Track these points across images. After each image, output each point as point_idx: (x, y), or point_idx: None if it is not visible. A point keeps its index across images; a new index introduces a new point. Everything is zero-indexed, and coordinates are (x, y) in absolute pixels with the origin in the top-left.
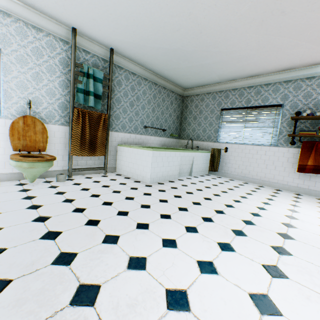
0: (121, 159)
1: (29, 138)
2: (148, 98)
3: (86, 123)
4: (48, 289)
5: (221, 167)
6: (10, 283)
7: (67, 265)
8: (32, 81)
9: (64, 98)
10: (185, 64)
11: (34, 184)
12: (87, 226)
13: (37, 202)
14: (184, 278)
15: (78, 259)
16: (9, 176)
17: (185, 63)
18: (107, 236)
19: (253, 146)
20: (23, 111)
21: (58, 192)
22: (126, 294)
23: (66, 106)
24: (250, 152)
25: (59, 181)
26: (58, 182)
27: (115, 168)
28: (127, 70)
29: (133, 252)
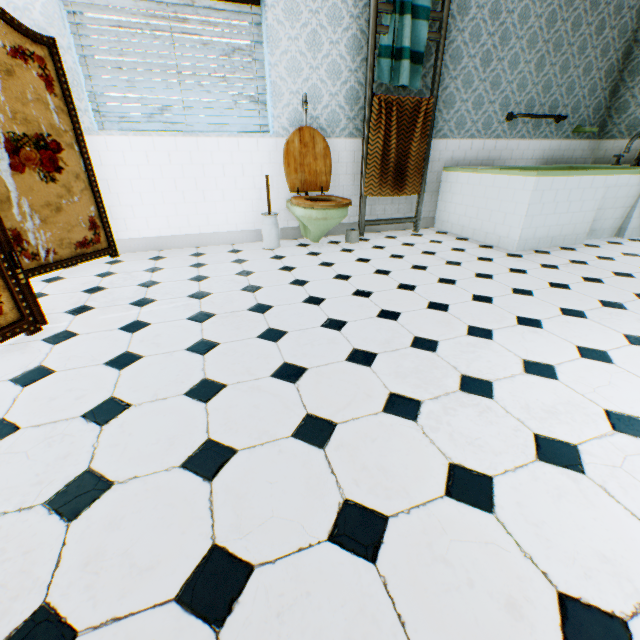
0: (447, 201)
1: (307, 169)
2: (531, 31)
3: (391, 127)
4: (424, 371)
5: None
6: (376, 356)
7: (432, 352)
8: (306, 53)
9: (353, 77)
10: None
11: (318, 246)
12: (431, 311)
13: (340, 272)
14: (637, 405)
15: (442, 348)
16: (284, 233)
17: None
18: (471, 328)
19: None
20: (296, 120)
21: (358, 259)
22: (535, 399)
23: (356, 96)
24: None
25: (350, 243)
26: (348, 243)
27: (433, 220)
28: None
29: (526, 355)
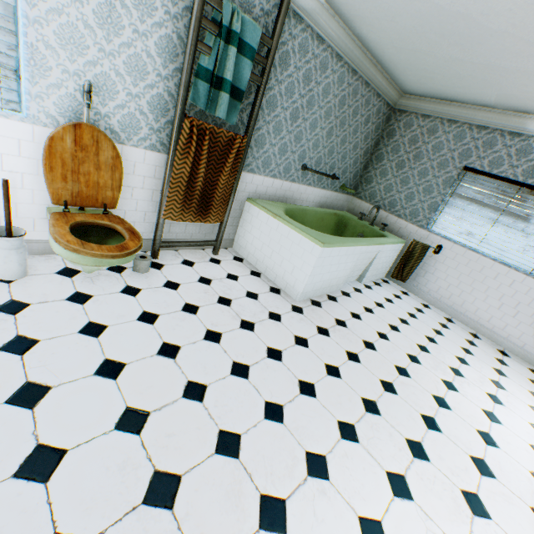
0: (247, 230)
1: (84, 178)
2: (329, 105)
3: (202, 155)
4: None
5: (413, 276)
6: None
7: None
8: (95, 27)
9: (163, 84)
10: (450, 52)
11: (92, 276)
12: (221, 459)
13: (111, 351)
14: None
15: None
16: (42, 246)
17: (452, 50)
18: (264, 502)
19: (494, 263)
20: (72, 109)
21: (143, 315)
22: None
23: (165, 106)
24: (483, 272)
25: (138, 272)
26: (135, 272)
27: (232, 241)
28: (310, 27)
29: None
